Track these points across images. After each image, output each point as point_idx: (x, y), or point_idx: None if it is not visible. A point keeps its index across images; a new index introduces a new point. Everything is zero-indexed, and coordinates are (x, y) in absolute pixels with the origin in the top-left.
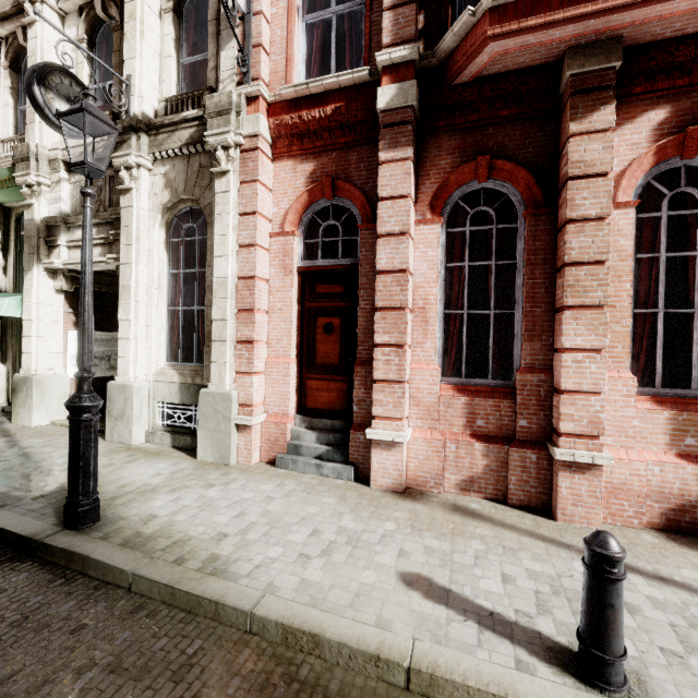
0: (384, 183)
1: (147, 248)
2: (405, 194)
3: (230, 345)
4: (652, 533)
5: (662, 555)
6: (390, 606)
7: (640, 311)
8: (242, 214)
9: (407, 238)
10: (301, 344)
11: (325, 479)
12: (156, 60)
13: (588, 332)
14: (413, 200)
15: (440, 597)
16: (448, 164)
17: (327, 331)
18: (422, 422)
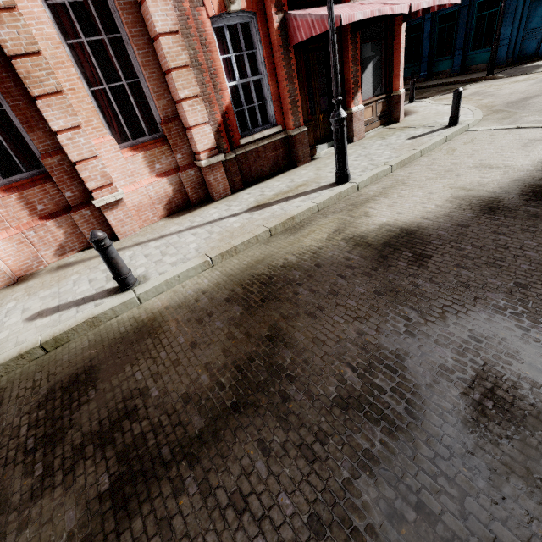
0: None
1: None
2: None
3: None
4: (164, 220)
5: (165, 227)
6: (23, 335)
7: (95, 89)
8: None
9: None
10: None
11: None
12: None
13: (63, 114)
14: None
15: (54, 311)
16: None
17: None
18: None
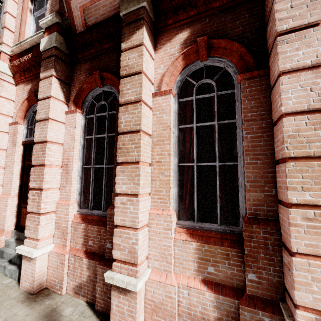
0: (41, 90)
1: None
2: (49, 96)
3: None
4: None
5: None
6: None
7: (183, 164)
8: None
9: (47, 121)
10: (22, 186)
11: (1, 278)
12: None
13: (129, 181)
14: (62, 99)
15: None
16: (84, 78)
17: None
18: (60, 240)
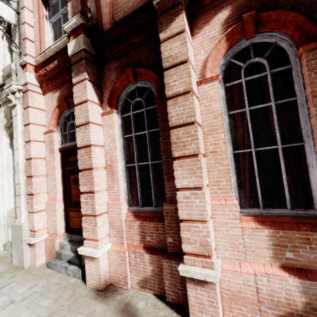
0: (76, 96)
1: (0, 148)
2: (85, 100)
3: (24, 197)
4: None
5: None
6: None
7: (238, 151)
8: (25, 125)
9: (88, 125)
10: (65, 191)
11: (66, 278)
12: (1, 58)
13: (190, 175)
14: (97, 102)
15: None
16: (115, 77)
17: (75, 182)
18: (116, 239)
